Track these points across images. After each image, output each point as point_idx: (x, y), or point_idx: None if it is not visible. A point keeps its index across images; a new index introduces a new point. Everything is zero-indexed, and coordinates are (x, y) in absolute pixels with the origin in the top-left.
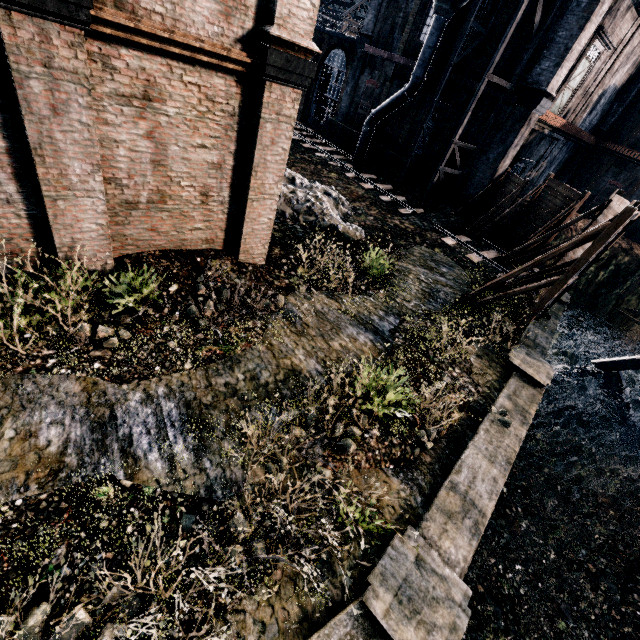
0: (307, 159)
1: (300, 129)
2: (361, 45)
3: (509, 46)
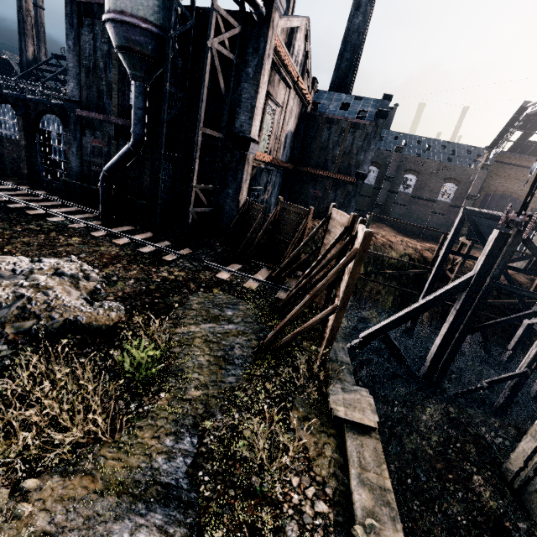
0: (34, 229)
1: (27, 194)
2: (72, 109)
3: (209, 106)
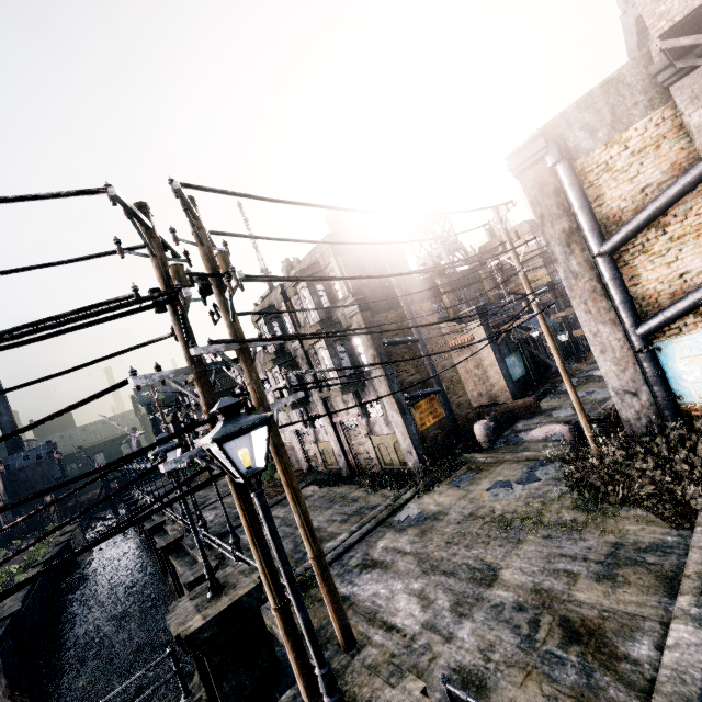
0: None
1: None
2: None
3: None
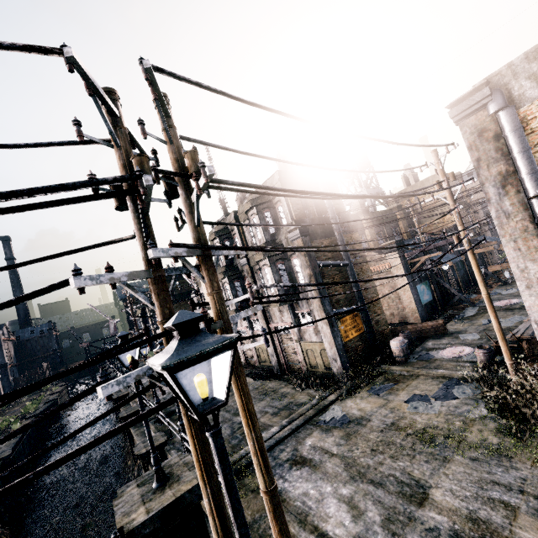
0: None
1: None
2: None
3: None
